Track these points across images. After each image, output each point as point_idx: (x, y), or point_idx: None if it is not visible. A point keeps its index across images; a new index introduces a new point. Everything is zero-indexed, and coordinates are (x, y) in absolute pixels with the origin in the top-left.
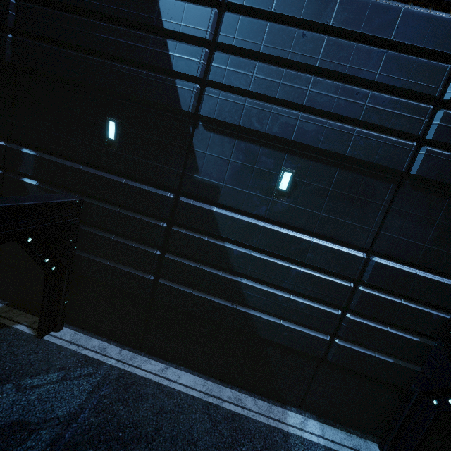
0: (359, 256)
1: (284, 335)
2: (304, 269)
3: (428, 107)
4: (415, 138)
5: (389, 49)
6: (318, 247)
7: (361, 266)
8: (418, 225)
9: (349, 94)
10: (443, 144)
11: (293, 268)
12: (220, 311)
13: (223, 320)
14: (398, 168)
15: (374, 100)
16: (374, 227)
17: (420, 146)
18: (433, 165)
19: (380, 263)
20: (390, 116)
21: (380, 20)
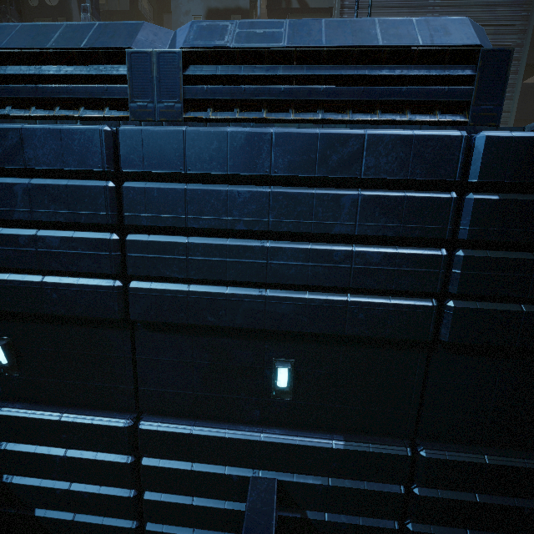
0: (118, 427)
1: (84, 532)
2: (69, 452)
3: (107, 238)
4: (115, 276)
5: (43, 174)
6: (70, 425)
7: (126, 437)
8: (176, 372)
9: (14, 242)
10: (148, 277)
11: (55, 454)
12: (2, 520)
13: (10, 529)
14: (110, 317)
15: (44, 243)
16: (129, 384)
17: (133, 279)
18: (146, 305)
19: (145, 429)
20: (71, 258)
21: (3, 148)
